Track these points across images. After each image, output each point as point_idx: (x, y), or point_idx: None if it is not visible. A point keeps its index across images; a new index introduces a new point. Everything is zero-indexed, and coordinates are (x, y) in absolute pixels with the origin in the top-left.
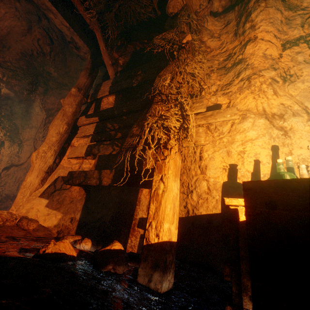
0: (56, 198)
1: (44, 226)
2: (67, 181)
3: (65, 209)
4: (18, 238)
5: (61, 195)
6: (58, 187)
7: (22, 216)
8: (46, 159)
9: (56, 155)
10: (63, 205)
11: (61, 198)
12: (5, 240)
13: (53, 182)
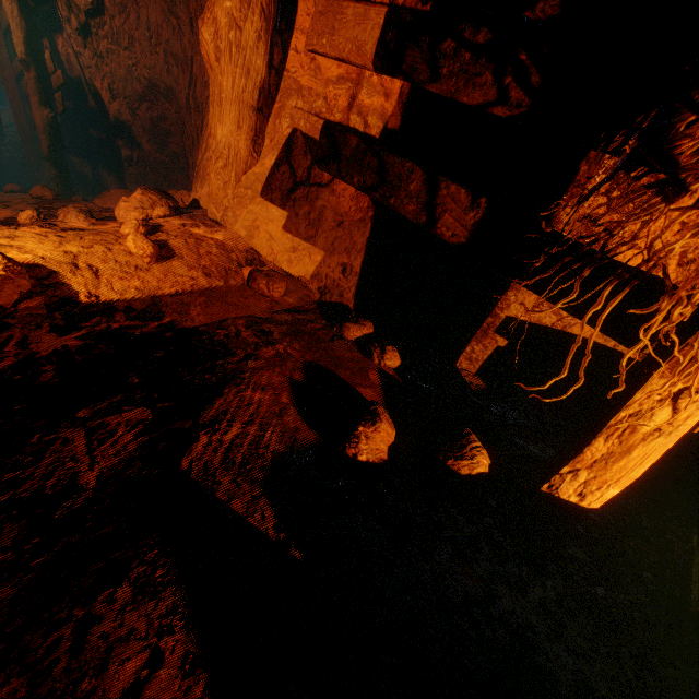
0: (303, 211)
1: (292, 275)
2: (323, 162)
3: (328, 243)
4: (265, 324)
5: (313, 203)
6: (300, 174)
7: (245, 250)
8: (246, 58)
9: (271, 34)
10: (322, 230)
11: (315, 212)
12: (252, 342)
13: (284, 153)
